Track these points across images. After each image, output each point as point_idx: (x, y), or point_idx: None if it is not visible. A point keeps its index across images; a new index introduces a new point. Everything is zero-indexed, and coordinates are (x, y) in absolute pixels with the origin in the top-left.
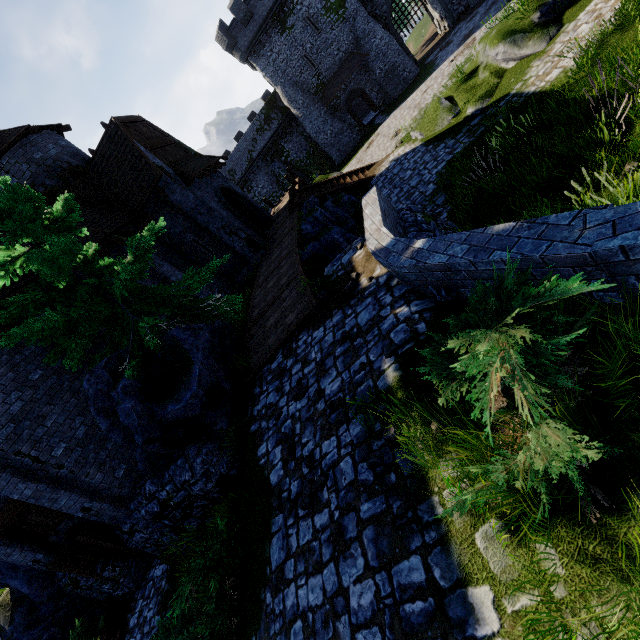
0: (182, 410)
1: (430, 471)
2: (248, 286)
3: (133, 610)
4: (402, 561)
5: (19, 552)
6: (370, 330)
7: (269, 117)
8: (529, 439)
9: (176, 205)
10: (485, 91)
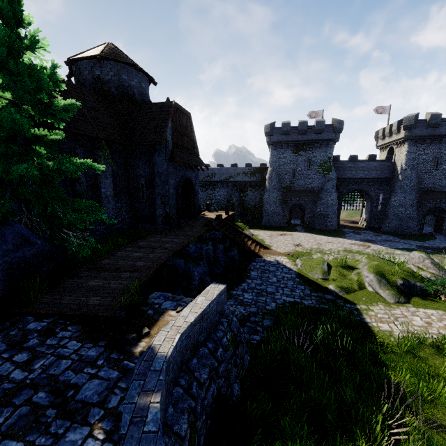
0: None
1: None
2: (135, 237)
3: None
4: None
5: None
6: (67, 417)
7: (254, 173)
8: None
9: (153, 162)
10: (347, 286)
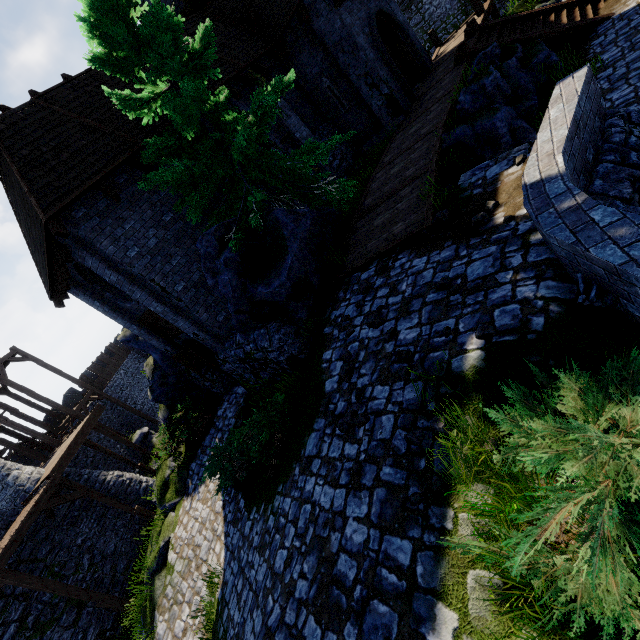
0: (269, 294)
1: (459, 485)
2: (372, 161)
3: (221, 406)
4: (396, 537)
5: (156, 341)
6: (475, 291)
7: None
8: (579, 553)
9: (318, 35)
10: None
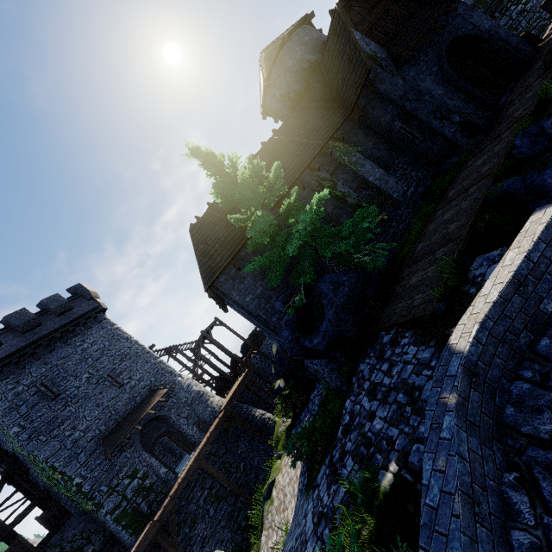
0: (312, 347)
1: None
2: (444, 188)
3: (313, 391)
4: None
5: (273, 338)
6: (417, 413)
7: None
8: None
9: (385, 95)
10: None
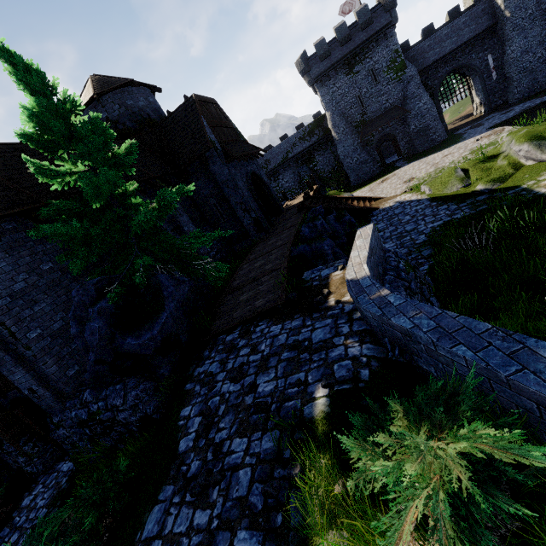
0: (137, 346)
1: (316, 537)
2: (241, 257)
3: (31, 491)
4: None
5: None
6: (319, 350)
7: (313, 131)
8: None
9: (212, 174)
10: (499, 176)
